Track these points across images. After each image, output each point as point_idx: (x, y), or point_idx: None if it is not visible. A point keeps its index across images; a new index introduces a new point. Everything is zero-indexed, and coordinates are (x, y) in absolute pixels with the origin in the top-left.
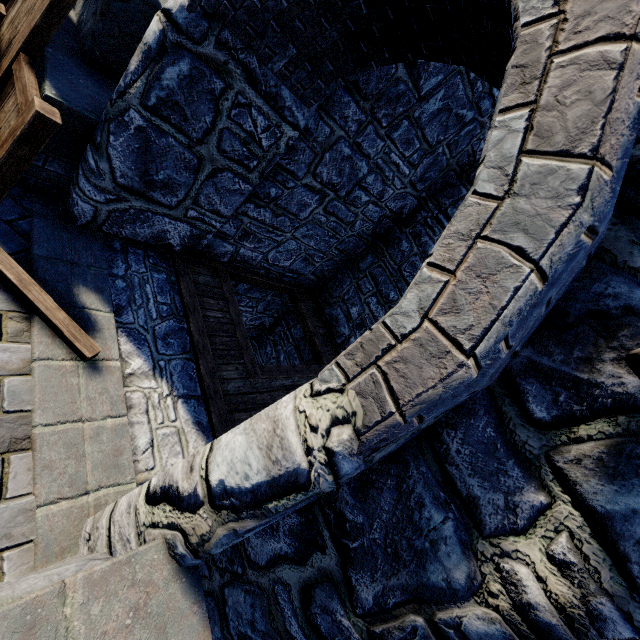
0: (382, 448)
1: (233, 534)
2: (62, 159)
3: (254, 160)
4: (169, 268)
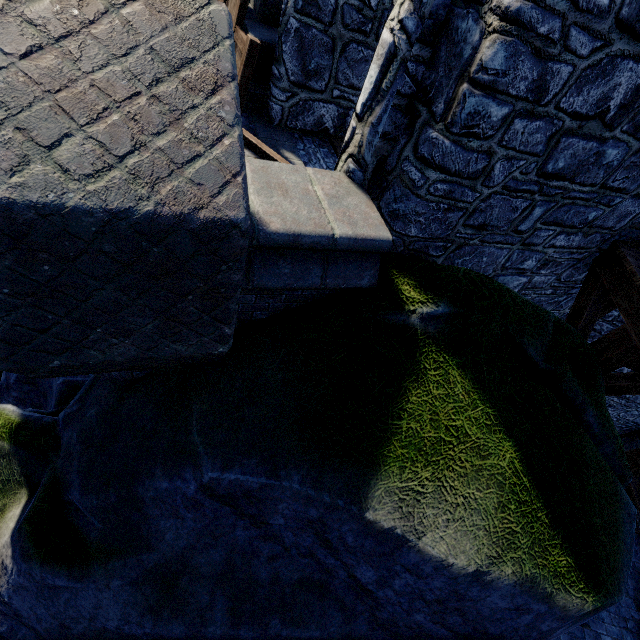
0: (426, 2)
1: (372, 128)
2: (262, 83)
3: (368, 24)
4: (329, 146)
